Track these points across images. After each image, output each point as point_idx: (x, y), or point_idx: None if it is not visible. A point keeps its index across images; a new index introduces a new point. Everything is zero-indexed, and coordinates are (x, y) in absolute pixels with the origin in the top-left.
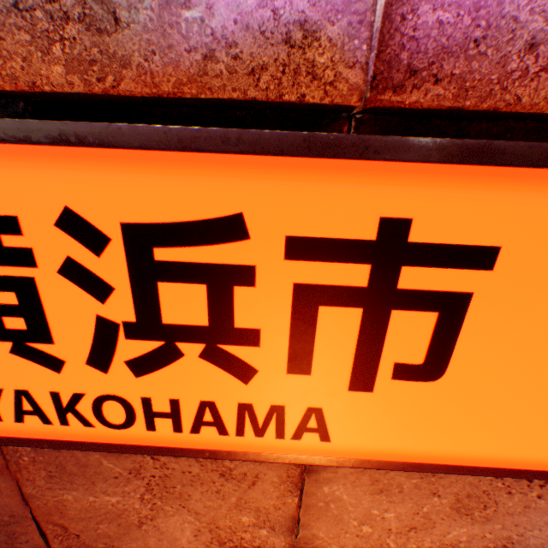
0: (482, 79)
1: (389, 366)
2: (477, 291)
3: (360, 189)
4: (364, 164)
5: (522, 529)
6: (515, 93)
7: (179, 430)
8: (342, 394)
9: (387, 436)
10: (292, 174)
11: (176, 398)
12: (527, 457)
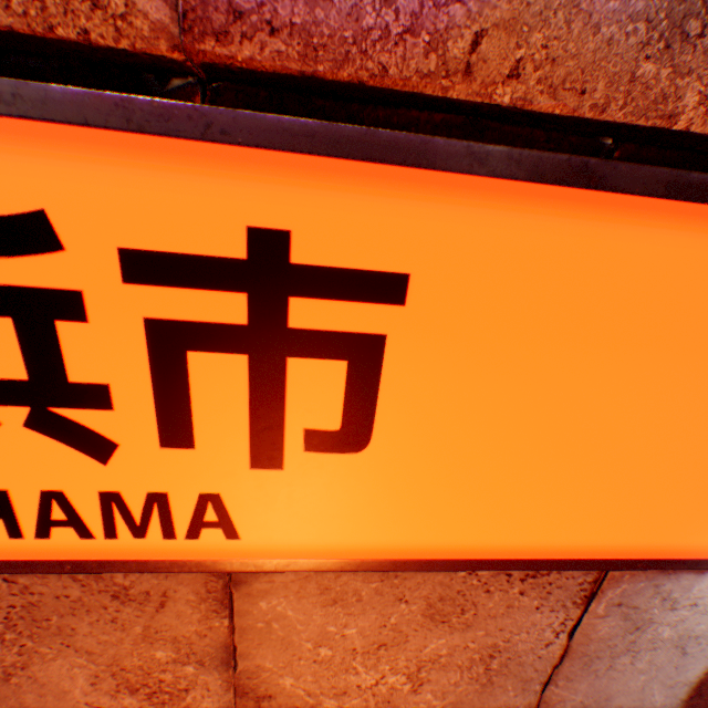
0: (334, 35)
1: (299, 433)
2: (392, 333)
3: (212, 185)
4: (211, 149)
5: (509, 634)
6: (380, 61)
7: (19, 535)
8: (244, 474)
9: (314, 527)
10: (110, 155)
11: (4, 489)
12: (486, 544)
